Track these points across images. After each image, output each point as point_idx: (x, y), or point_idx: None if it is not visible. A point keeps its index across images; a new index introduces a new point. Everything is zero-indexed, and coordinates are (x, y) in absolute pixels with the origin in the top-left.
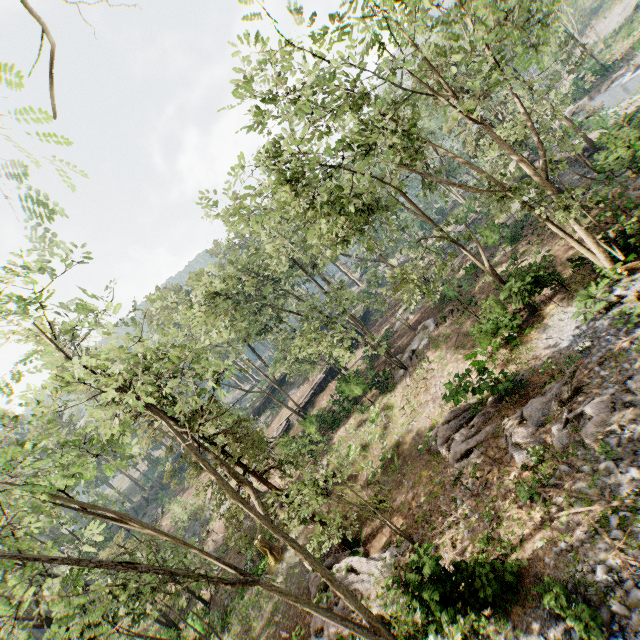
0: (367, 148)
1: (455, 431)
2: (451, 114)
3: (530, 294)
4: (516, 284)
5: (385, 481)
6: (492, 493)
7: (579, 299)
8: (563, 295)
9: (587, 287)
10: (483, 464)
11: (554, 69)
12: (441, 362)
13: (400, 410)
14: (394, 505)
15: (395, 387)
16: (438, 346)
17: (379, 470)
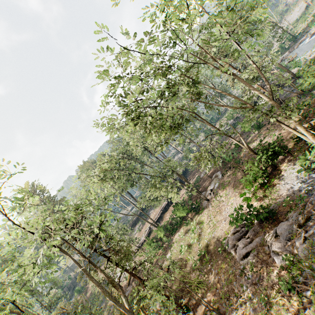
0: (174, 92)
1: (238, 240)
2: (216, 72)
3: (271, 159)
4: (263, 155)
5: (202, 268)
6: (264, 283)
7: (300, 161)
8: (290, 158)
9: (304, 154)
10: (256, 263)
11: (269, 40)
12: (227, 196)
13: (207, 224)
14: (207, 285)
15: (203, 211)
16: (224, 187)
17: (198, 262)
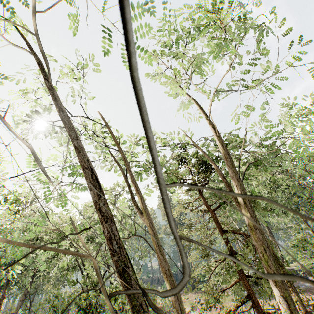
0: None
1: None
2: None
3: None
4: None
5: None
6: None
7: None
8: None
9: None
10: None
11: None
12: None
13: None
14: None
15: None
16: None
17: None
